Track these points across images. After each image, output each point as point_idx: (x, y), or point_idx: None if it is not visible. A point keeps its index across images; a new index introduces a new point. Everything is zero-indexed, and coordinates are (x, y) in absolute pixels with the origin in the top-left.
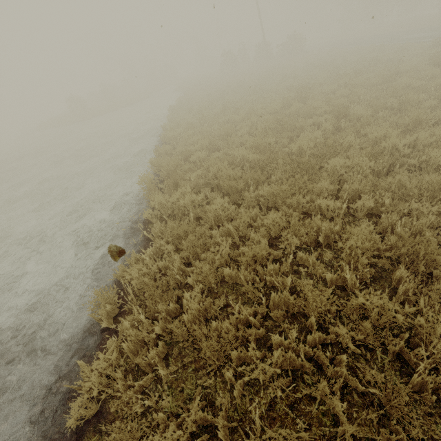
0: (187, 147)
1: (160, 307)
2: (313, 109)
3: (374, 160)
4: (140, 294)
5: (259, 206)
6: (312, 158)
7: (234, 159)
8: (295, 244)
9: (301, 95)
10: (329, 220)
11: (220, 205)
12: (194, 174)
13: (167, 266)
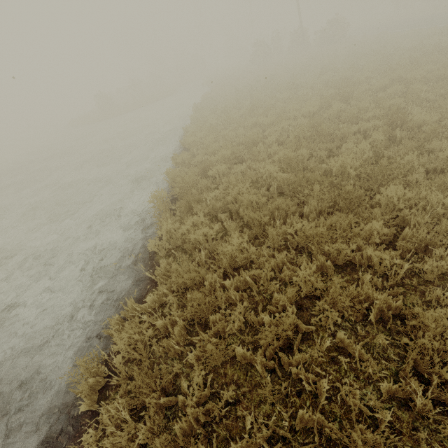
0: (207, 155)
1: (148, 401)
2: (358, 111)
3: (445, 189)
4: (133, 359)
5: (286, 243)
6: (357, 180)
7: (259, 176)
8: (335, 321)
9: (343, 93)
10: (382, 277)
11: (237, 244)
12: (211, 195)
13: (167, 324)
